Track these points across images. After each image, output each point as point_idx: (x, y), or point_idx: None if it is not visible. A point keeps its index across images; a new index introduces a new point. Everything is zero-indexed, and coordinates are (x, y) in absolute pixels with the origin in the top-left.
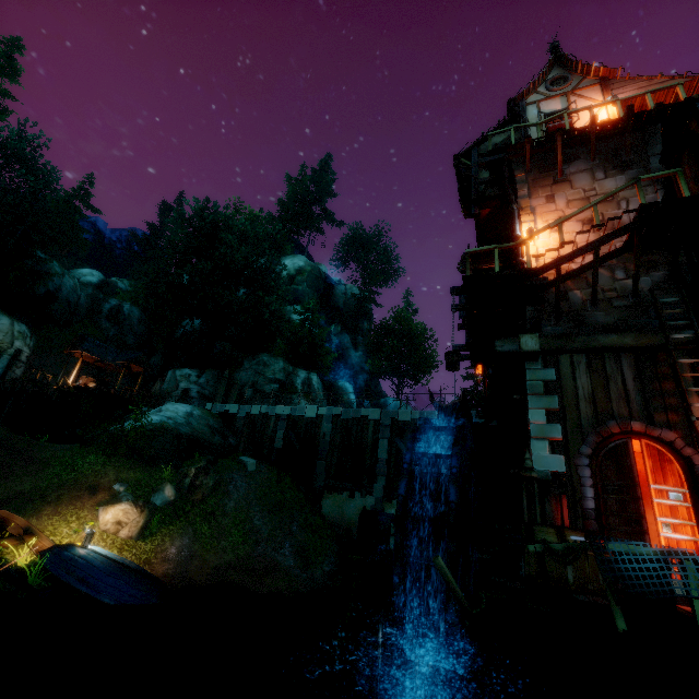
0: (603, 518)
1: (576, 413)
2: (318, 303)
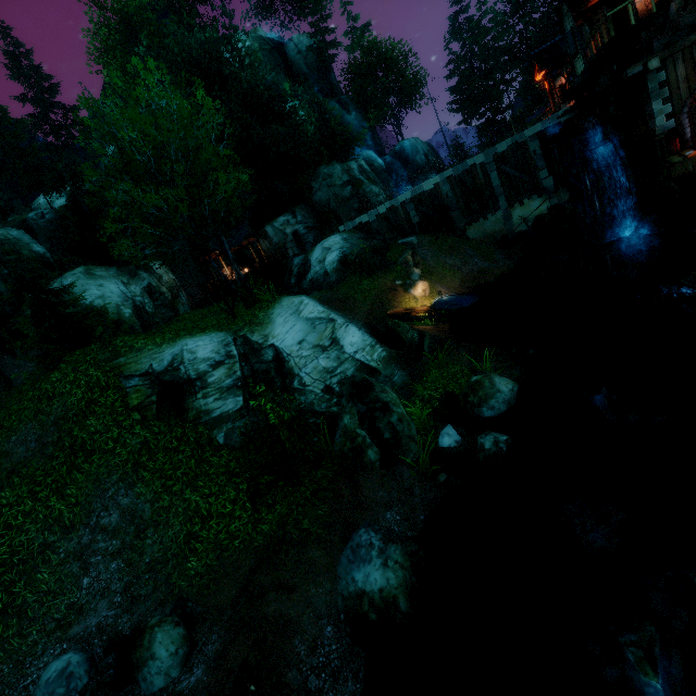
0: (693, 138)
1: (678, 92)
2: (288, 83)
